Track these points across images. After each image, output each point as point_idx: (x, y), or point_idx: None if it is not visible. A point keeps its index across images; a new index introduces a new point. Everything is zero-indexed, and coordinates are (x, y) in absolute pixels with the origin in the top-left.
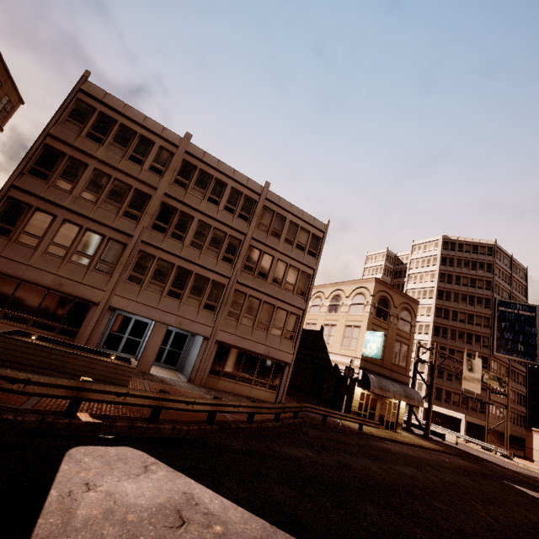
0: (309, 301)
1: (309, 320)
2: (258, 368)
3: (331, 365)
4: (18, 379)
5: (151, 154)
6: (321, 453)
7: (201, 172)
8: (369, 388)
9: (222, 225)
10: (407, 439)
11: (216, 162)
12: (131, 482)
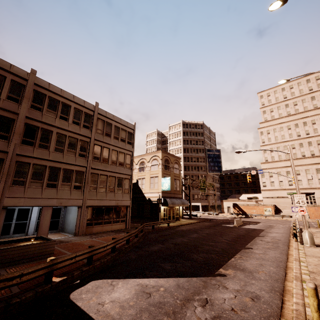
0: None
1: None
2: (113, 213)
3: (146, 199)
4: (15, 276)
5: (5, 86)
6: (164, 243)
7: (50, 98)
8: (168, 205)
9: (74, 134)
10: (185, 222)
11: (59, 90)
12: (114, 293)
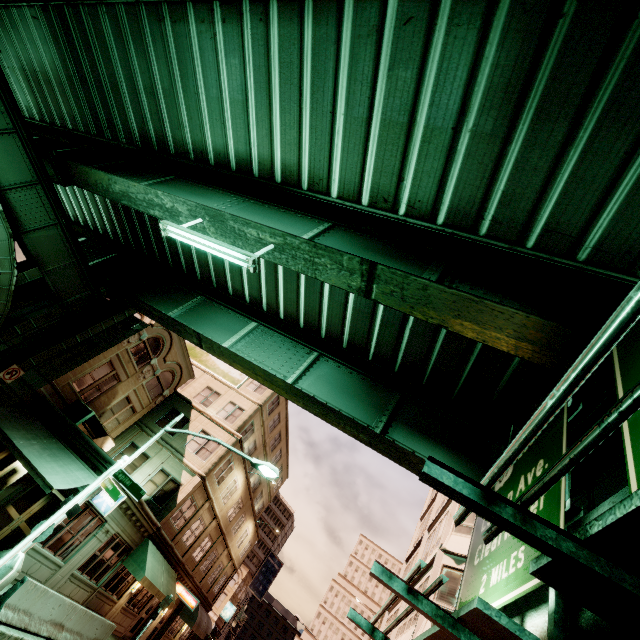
0: None
1: None
2: None
3: None
4: None
5: None
6: None
7: None
8: (214, 637)
9: None
10: None
11: None
12: None
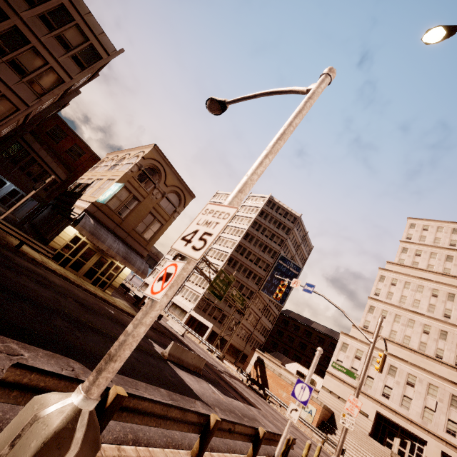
0: (104, 163)
1: (91, 176)
2: None
3: (70, 209)
4: None
5: None
6: None
7: None
8: (75, 226)
9: None
10: (102, 294)
11: None
12: None
